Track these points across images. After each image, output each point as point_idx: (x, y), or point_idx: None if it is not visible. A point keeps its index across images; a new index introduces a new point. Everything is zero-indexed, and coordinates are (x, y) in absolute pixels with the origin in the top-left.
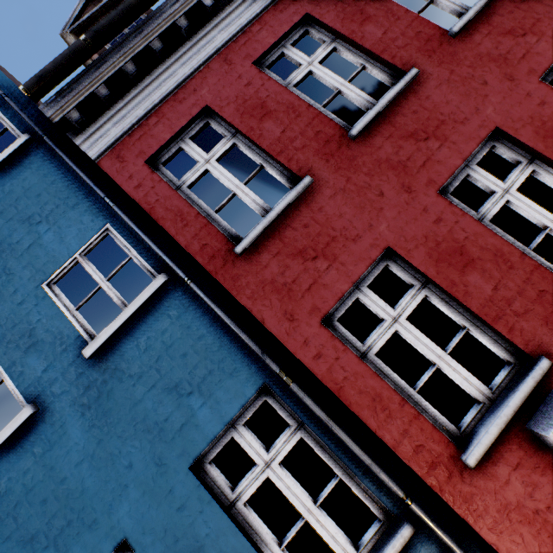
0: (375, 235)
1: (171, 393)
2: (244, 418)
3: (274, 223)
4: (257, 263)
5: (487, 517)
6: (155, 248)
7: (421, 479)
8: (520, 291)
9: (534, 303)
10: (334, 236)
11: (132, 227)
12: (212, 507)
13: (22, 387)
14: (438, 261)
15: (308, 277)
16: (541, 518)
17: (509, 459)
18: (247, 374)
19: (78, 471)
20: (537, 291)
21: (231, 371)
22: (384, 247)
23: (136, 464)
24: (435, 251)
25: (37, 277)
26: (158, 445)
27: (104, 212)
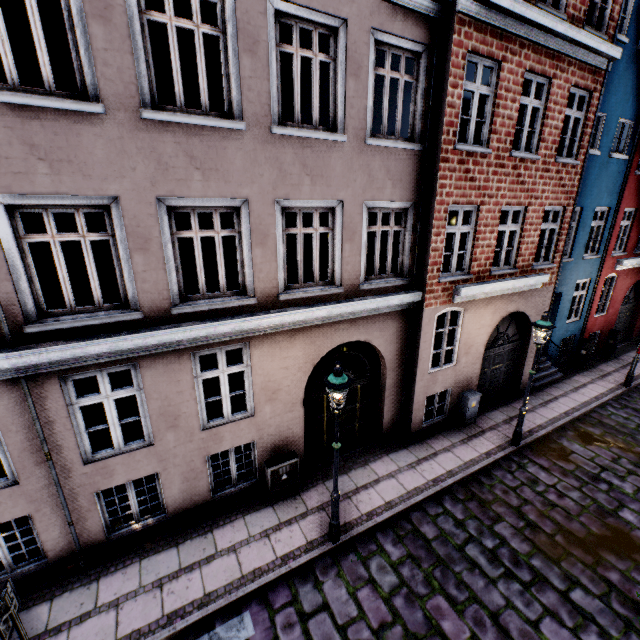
0: (639, 203)
1: (605, 188)
2: (601, 210)
3: (639, 176)
4: (632, 181)
5: (605, 265)
6: (634, 148)
7: (606, 251)
8: (633, 240)
9: (632, 244)
10: (638, 194)
11: (637, 135)
12: (591, 220)
13: (599, 144)
14: (636, 221)
15: (631, 196)
16: (606, 272)
17: (612, 261)
18: (611, 202)
19: (589, 182)
20: (633, 243)
21: (611, 197)
22: (637, 207)
23: (593, 195)
24: (638, 218)
25: (620, 114)
26: (597, 196)
27: (636, 117)
